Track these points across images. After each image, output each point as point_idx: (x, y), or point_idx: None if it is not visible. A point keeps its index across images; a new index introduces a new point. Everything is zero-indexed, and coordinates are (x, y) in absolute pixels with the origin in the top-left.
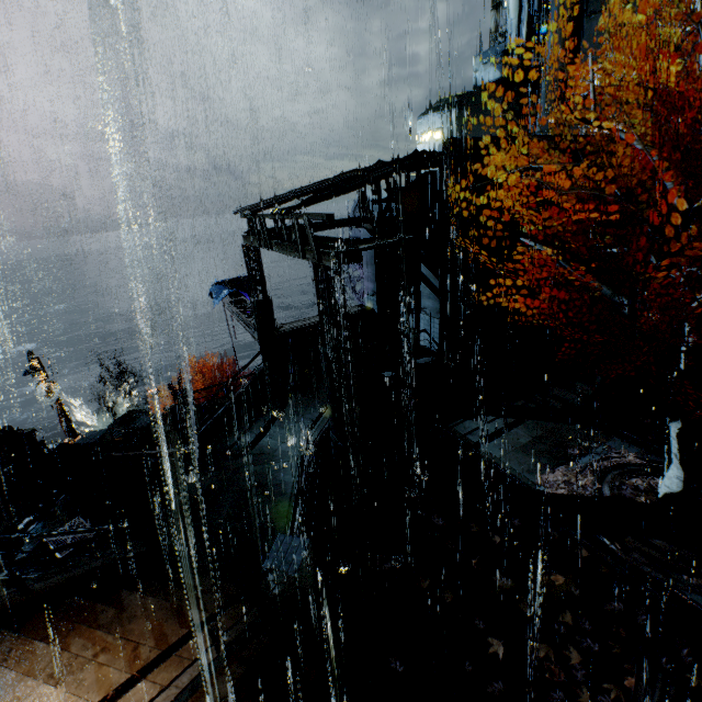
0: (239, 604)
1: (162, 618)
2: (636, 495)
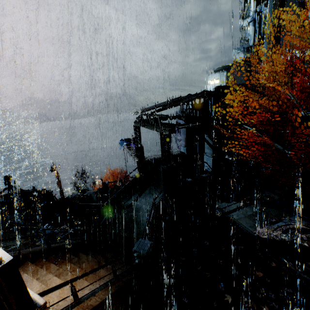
0: (122, 264)
1: (93, 264)
2: (301, 241)
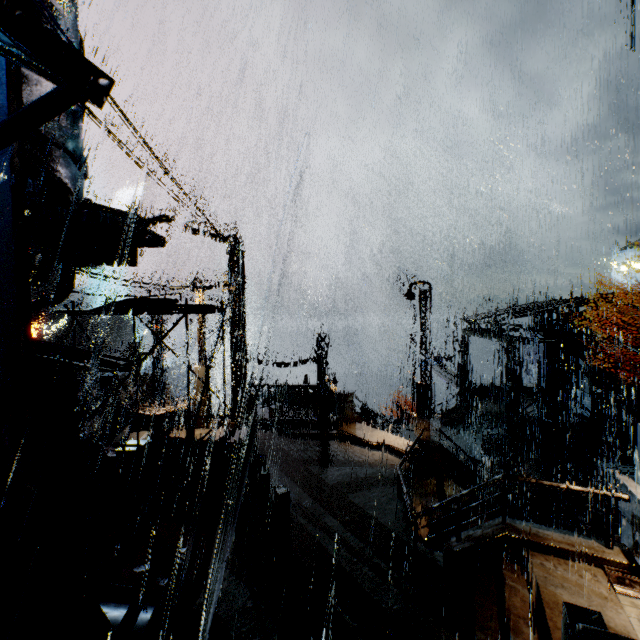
0: None
1: None
2: None
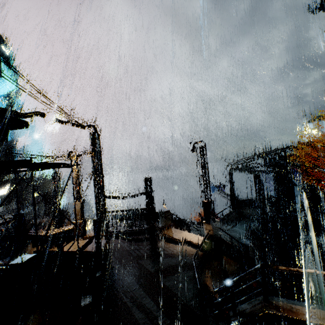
0: None
1: None
2: None
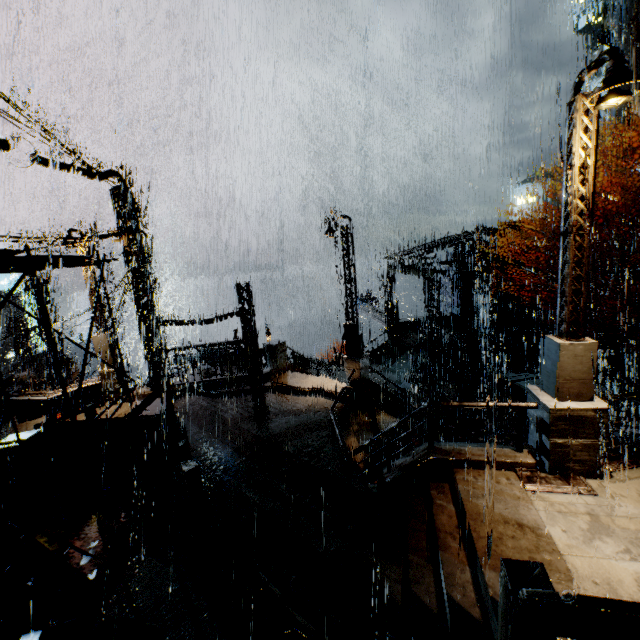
0: None
1: None
2: None
